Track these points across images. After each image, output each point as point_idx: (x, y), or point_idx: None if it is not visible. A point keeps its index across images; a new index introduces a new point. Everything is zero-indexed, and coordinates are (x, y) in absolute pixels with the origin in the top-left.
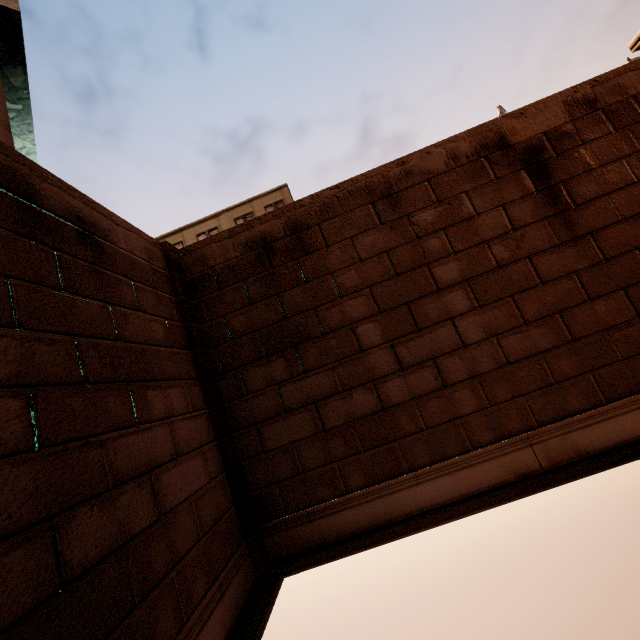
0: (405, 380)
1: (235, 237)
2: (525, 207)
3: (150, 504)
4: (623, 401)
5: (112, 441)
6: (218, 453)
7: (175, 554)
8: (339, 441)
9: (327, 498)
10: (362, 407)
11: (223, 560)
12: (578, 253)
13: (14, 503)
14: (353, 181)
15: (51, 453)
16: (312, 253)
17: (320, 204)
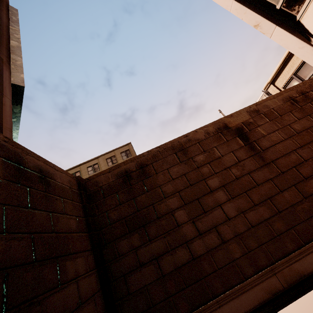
0: (202, 240)
1: (112, 171)
2: (241, 152)
3: None
4: (312, 243)
5: (45, 299)
6: (102, 298)
7: None
8: (171, 282)
9: None
10: (182, 259)
11: None
12: (269, 170)
13: None
14: (166, 144)
15: None
16: (149, 177)
17: (152, 155)
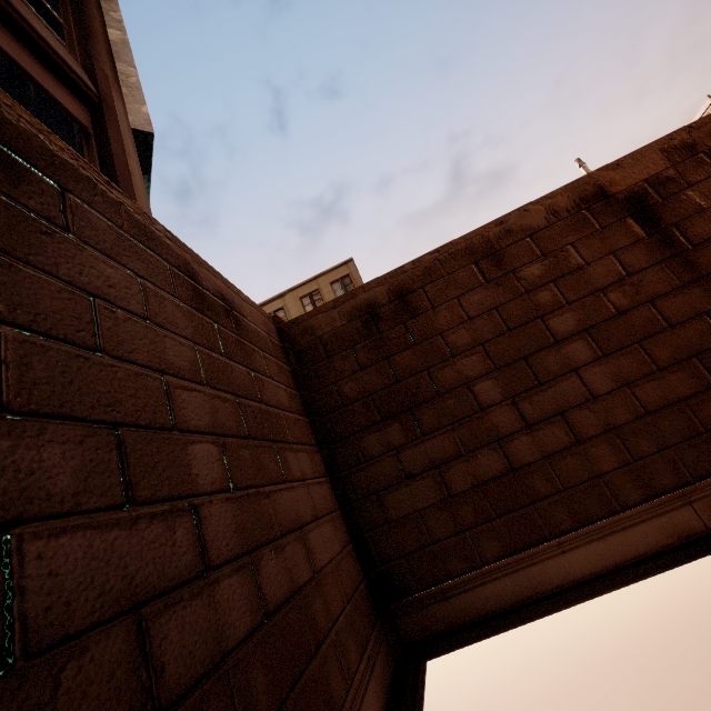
0: (533, 438)
1: (340, 306)
2: (637, 252)
3: (306, 559)
4: None
5: (273, 494)
6: (343, 522)
7: (331, 614)
8: (468, 507)
9: (462, 572)
10: (489, 469)
11: (366, 633)
12: (705, 293)
13: (227, 534)
14: (453, 244)
15: (240, 496)
16: (419, 316)
17: (422, 268)
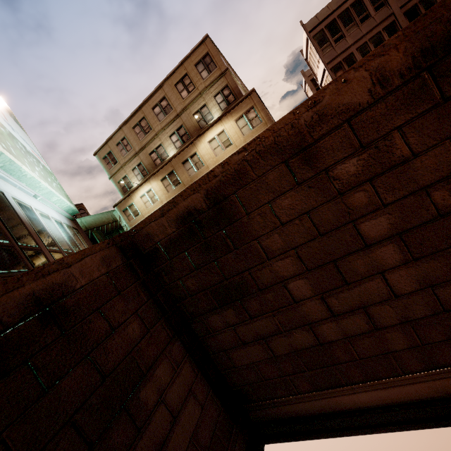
0: (337, 324)
1: (166, 215)
2: None
3: None
4: None
5: None
6: (203, 379)
7: None
8: (287, 364)
9: (285, 395)
10: (302, 343)
11: None
12: None
13: None
14: (260, 139)
15: None
16: (235, 222)
17: (231, 172)
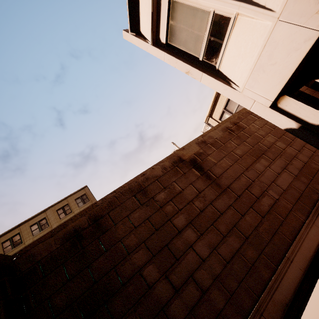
0: (181, 299)
1: (55, 235)
2: (200, 182)
3: None
4: (282, 263)
5: None
6: None
7: None
8: None
9: None
10: None
11: None
12: (228, 196)
13: None
14: (122, 187)
15: None
16: (107, 231)
17: (107, 202)
